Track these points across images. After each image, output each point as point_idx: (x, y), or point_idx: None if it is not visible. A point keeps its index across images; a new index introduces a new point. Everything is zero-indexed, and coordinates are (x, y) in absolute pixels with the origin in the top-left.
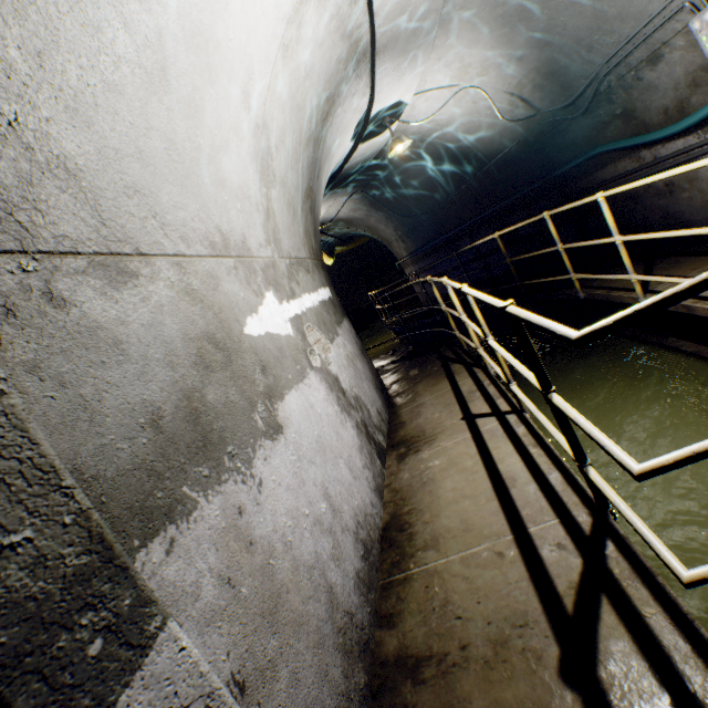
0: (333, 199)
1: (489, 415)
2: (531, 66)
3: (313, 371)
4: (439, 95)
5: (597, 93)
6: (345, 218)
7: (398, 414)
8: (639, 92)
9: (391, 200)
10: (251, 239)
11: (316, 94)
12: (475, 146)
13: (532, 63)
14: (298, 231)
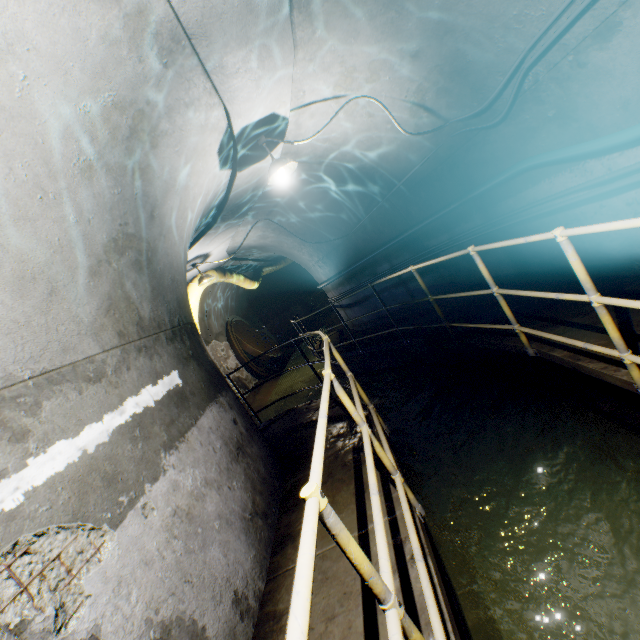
0: (234, 229)
1: None
2: (431, 64)
3: None
4: (327, 109)
5: (520, 91)
6: (258, 245)
7: (279, 580)
8: (582, 83)
9: (300, 226)
10: None
11: (72, 93)
12: (380, 166)
13: (432, 60)
14: (71, 315)
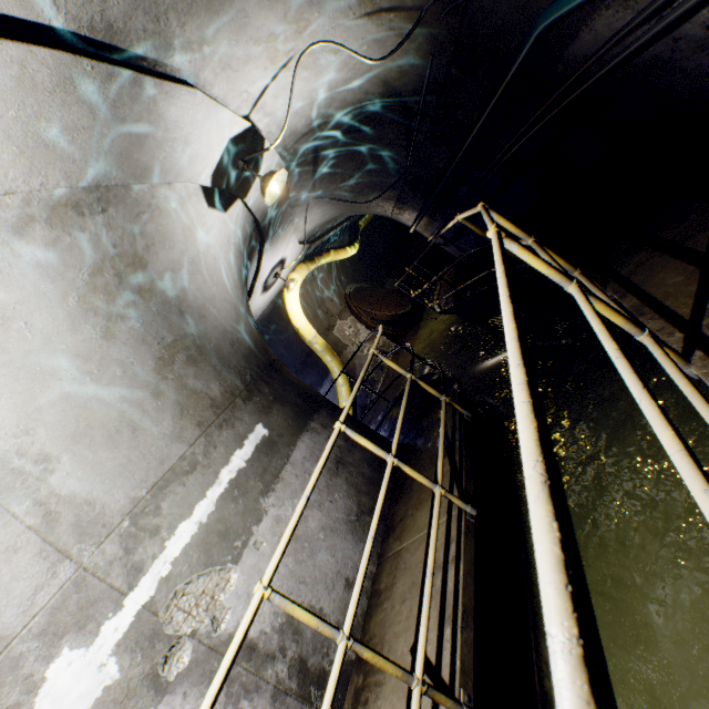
0: (289, 228)
1: (429, 672)
2: None
3: (166, 696)
4: (284, 81)
5: None
6: (327, 220)
7: (382, 564)
8: None
9: (352, 186)
10: (5, 615)
11: (59, 300)
12: (389, 88)
13: None
14: (156, 436)
